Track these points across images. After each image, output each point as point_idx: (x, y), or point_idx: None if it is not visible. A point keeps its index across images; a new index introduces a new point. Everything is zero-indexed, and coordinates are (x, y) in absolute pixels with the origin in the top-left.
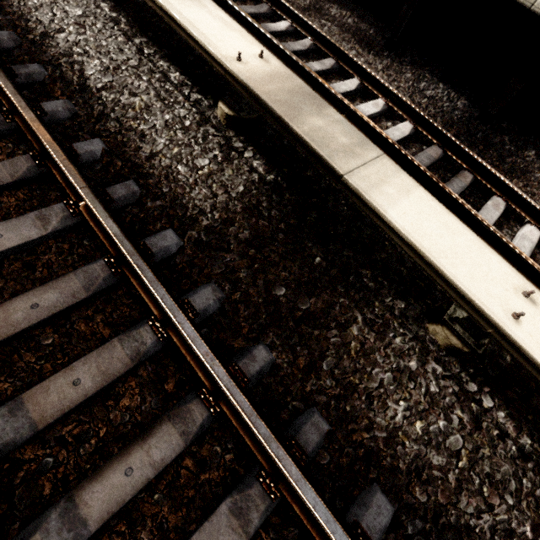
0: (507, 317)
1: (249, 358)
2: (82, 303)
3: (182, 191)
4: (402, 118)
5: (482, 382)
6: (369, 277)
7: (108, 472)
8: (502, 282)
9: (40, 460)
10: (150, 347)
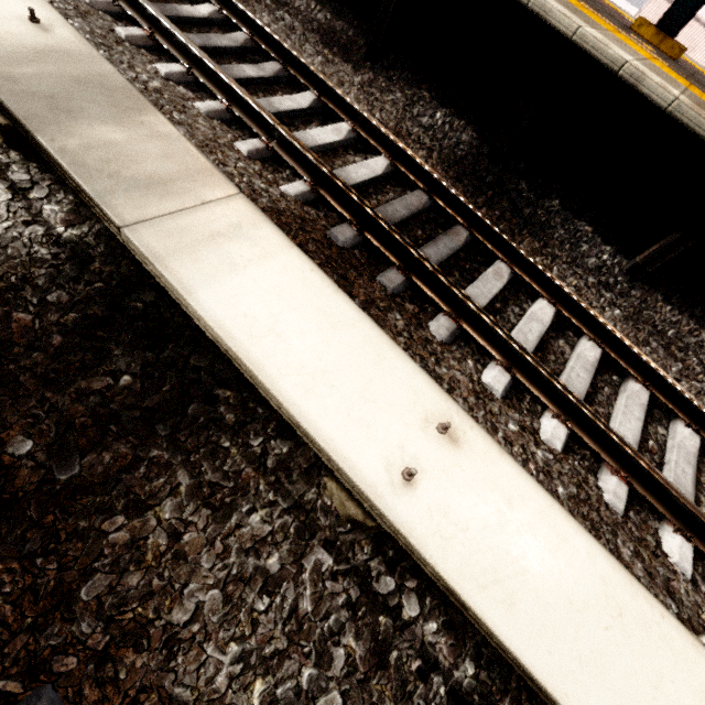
0: (391, 479)
1: None
2: None
3: None
4: (380, 152)
5: (408, 571)
6: (233, 402)
7: None
8: (403, 409)
9: None
10: None
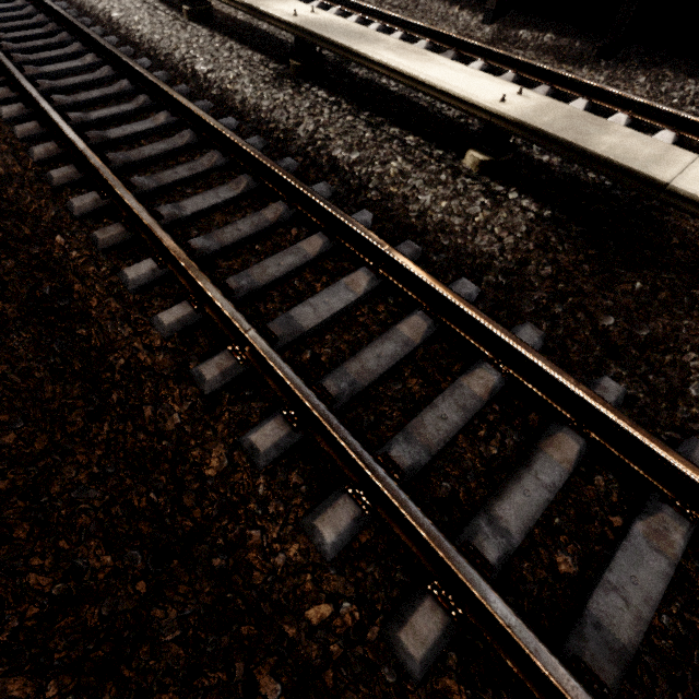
0: None
1: (599, 389)
2: (412, 352)
3: (463, 241)
4: (652, 129)
5: None
6: None
7: (508, 493)
8: None
9: (438, 484)
10: (496, 383)
